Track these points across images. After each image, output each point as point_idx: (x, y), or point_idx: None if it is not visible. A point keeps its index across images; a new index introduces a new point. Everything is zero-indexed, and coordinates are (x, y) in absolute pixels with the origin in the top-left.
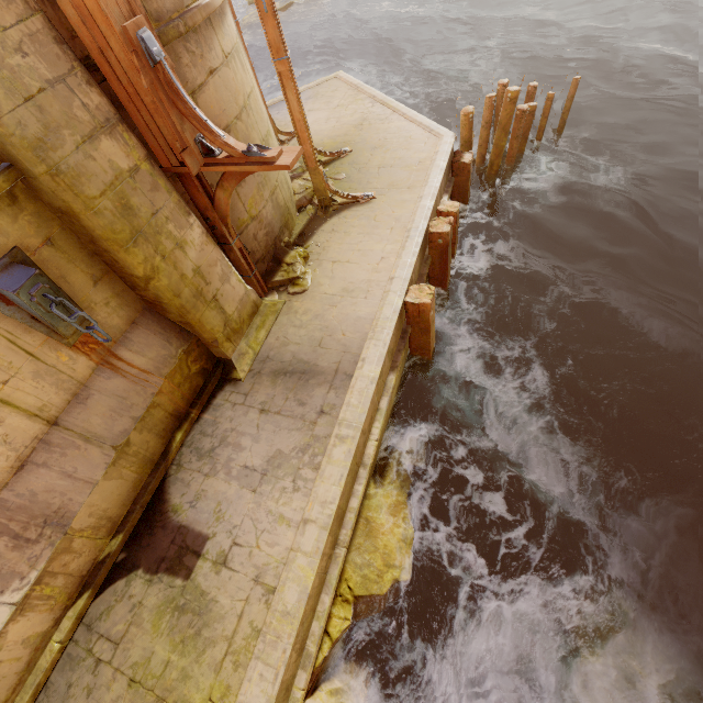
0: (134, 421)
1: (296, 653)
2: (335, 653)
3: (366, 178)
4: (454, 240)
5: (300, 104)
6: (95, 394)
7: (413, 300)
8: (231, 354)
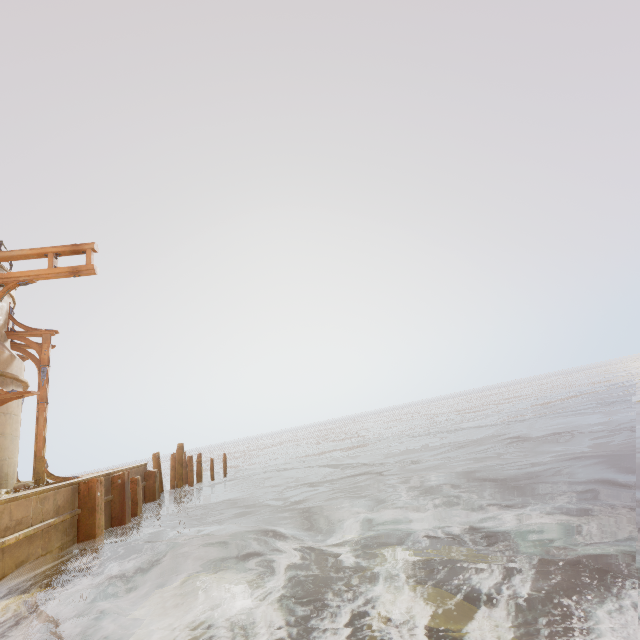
0: None
1: None
2: None
3: None
4: (137, 499)
5: (45, 422)
6: None
7: (86, 481)
8: None
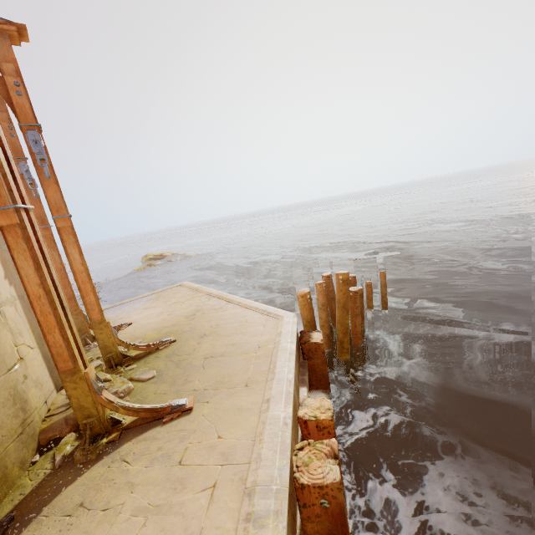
0: None
1: None
2: None
3: (184, 374)
4: None
5: (43, 273)
6: None
7: None
8: None
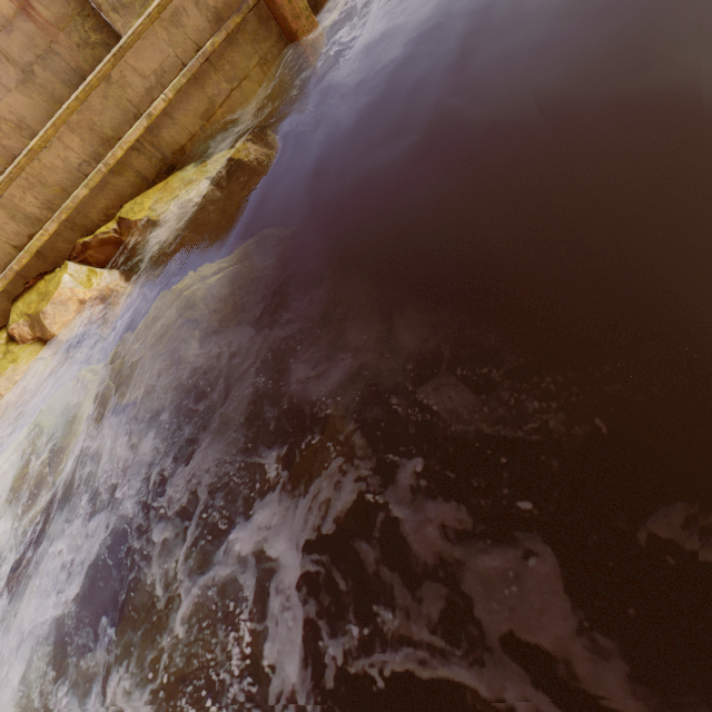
0: (37, 57)
1: (36, 199)
2: (112, 259)
3: None
4: None
5: None
6: (16, 31)
7: None
8: (121, 29)
